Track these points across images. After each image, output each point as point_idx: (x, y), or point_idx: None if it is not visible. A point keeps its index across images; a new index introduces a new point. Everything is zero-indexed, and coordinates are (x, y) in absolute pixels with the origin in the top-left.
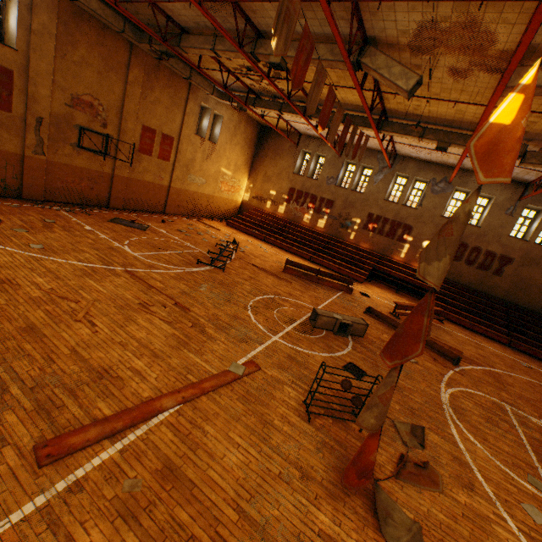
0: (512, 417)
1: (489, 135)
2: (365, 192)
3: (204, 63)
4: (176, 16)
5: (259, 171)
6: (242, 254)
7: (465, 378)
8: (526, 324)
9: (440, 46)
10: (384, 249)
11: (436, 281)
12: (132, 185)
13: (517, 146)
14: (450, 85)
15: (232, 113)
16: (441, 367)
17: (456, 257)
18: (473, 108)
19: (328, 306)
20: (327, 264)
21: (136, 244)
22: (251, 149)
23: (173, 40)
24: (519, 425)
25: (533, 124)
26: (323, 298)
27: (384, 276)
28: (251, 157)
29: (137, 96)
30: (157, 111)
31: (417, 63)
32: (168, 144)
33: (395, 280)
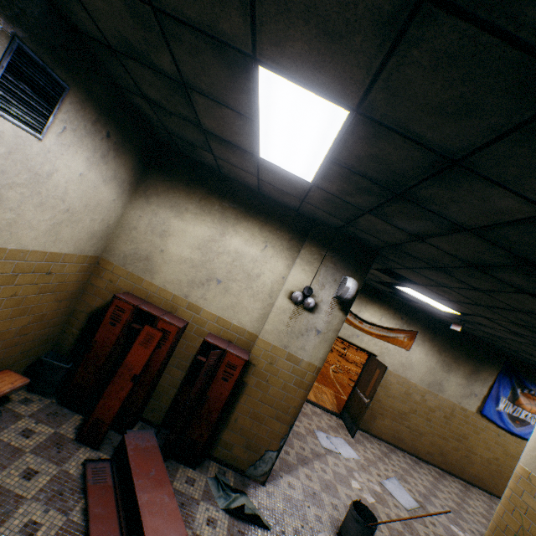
0: None
1: None
2: None
3: None
4: None
5: None
6: None
7: None
8: None
9: None
10: None
11: None
12: None
13: None
14: None
15: None
16: None
17: None
18: None
19: None
20: None
21: None
22: None
23: None
24: None
25: None
26: None
27: None
28: None
29: None
30: None
31: None
32: None
33: None
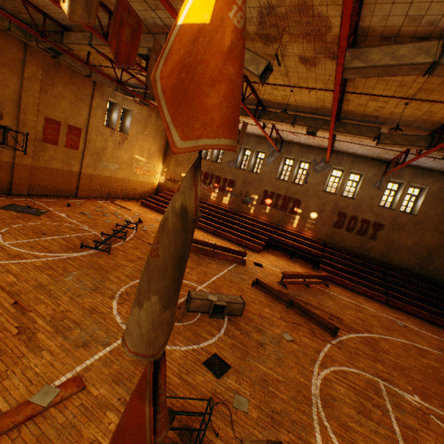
0: (386, 399)
1: (179, 49)
2: (260, 172)
3: (100, 61)
4: (52, 13)
5: (172, 157)
6: (143, 233)
7: (341, 352)
8: (400, 282)
9: (284, 33)
10: (279, 220)
11: (140, 346)
12: (38, 173)
13: (228, 67)
14: (305, 74)
15: (141, 108)
16: (319, 341)
17: (338, 225)
18: (330, 96)
19: (215, 282)
20: (228, 237)
21: (16, 231)
22: (163, 138)
23: (57, 37)
24: (393, 409)
25: (382, 108)
26: (213, 273)
27: (278, 245)
28: (164, 146)
29: (36, 91)
30: (61, 105)
31: (270, 53)
32: (75, 134)
33: (288, 248)
